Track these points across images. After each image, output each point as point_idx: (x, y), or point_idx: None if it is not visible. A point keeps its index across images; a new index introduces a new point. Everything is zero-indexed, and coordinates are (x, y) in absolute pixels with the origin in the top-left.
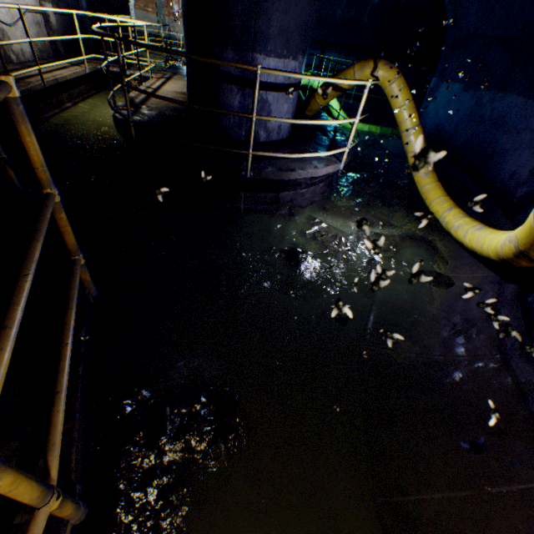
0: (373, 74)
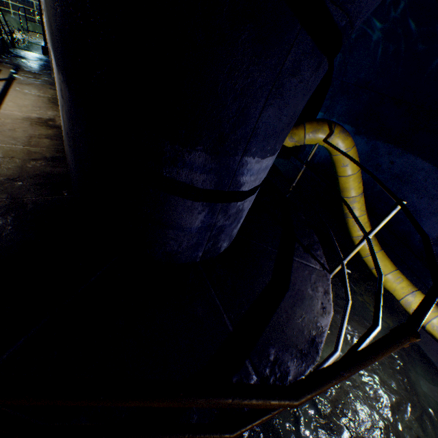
0: (327, 139)
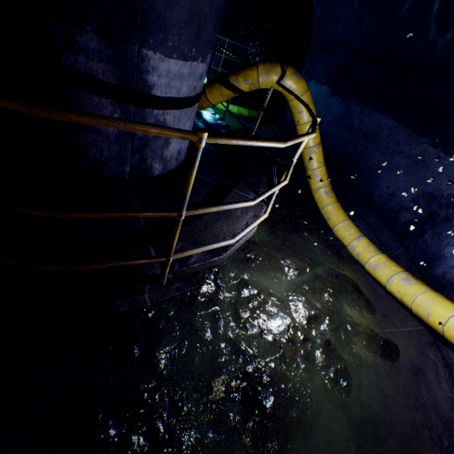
0: (280, 82)
